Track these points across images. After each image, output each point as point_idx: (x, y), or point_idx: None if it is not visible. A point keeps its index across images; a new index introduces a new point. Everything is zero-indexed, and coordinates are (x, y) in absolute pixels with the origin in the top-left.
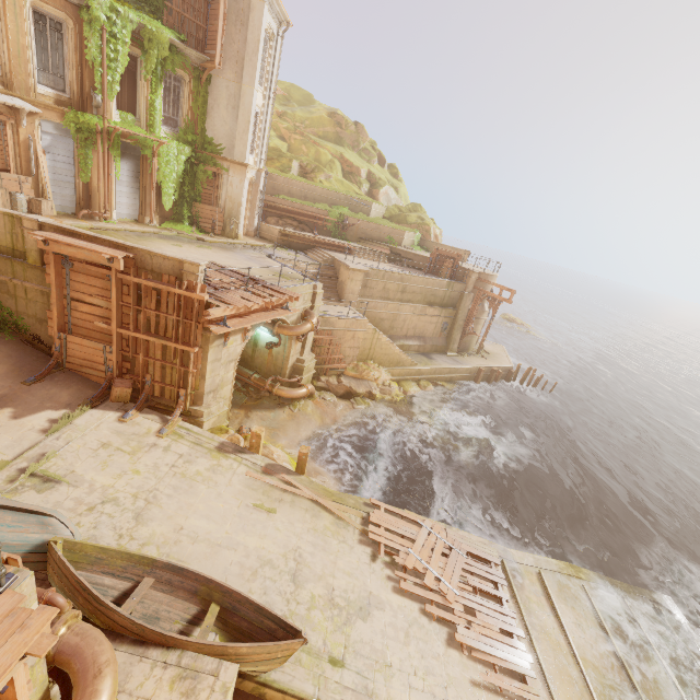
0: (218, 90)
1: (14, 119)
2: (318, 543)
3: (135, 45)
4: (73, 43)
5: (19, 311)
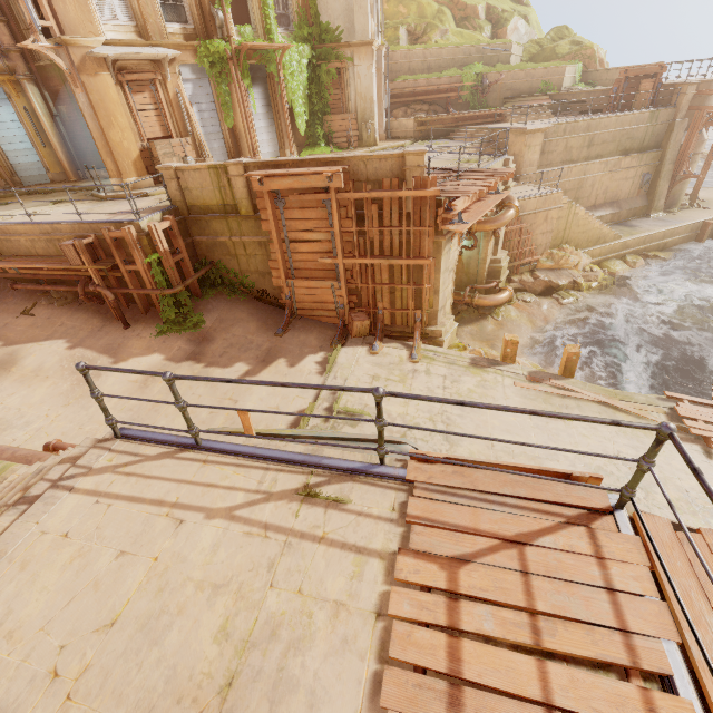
0: None
1: (160, 75)
2: (636, 445)
3: None
4: None
5: (241, 270)
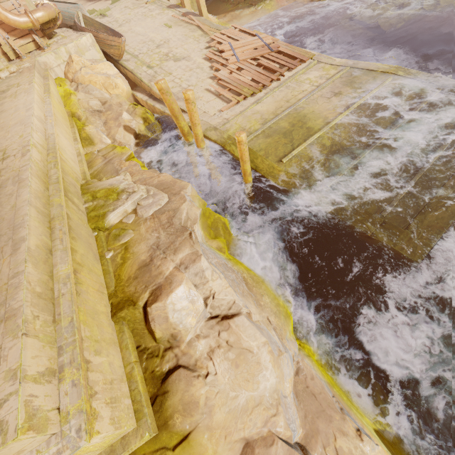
0: None
1: None
2: (182, 39)
3: None
4: None
5: None
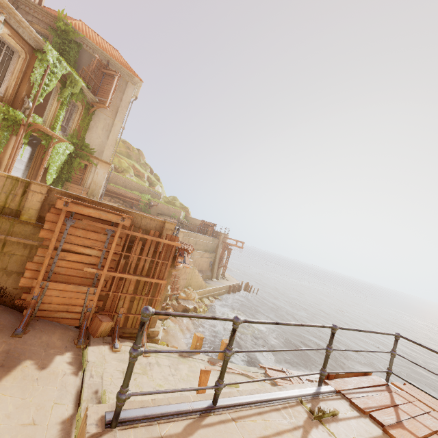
0: (98, 118)
1: None
2: None
3: (58, 80)
4: (20, 65)
5: None
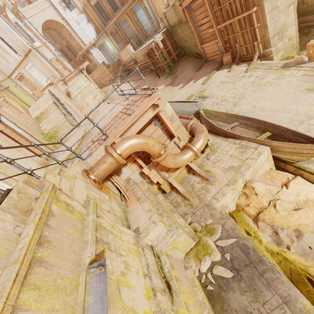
0: None
1: None
2: None
3: None
4: None
5: (189, 46)
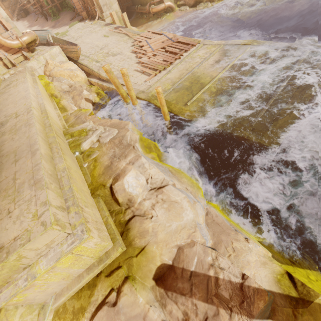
0: None
1: None
2: (116, 43)
3: None
4: None
5: (68, 0)
